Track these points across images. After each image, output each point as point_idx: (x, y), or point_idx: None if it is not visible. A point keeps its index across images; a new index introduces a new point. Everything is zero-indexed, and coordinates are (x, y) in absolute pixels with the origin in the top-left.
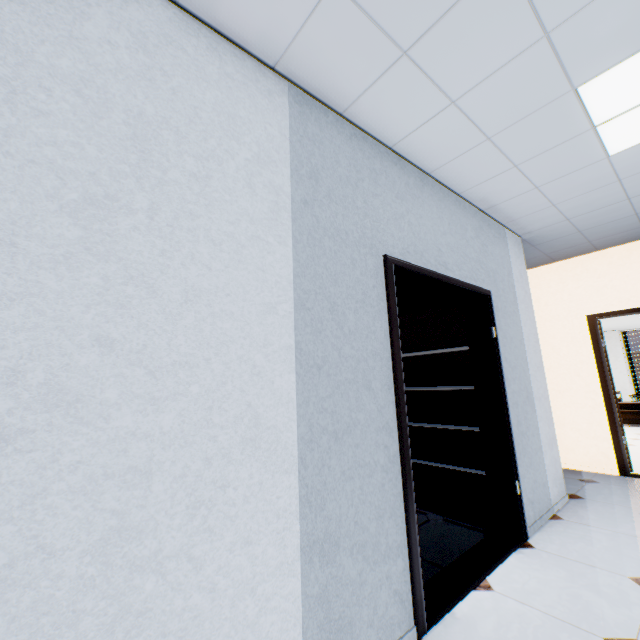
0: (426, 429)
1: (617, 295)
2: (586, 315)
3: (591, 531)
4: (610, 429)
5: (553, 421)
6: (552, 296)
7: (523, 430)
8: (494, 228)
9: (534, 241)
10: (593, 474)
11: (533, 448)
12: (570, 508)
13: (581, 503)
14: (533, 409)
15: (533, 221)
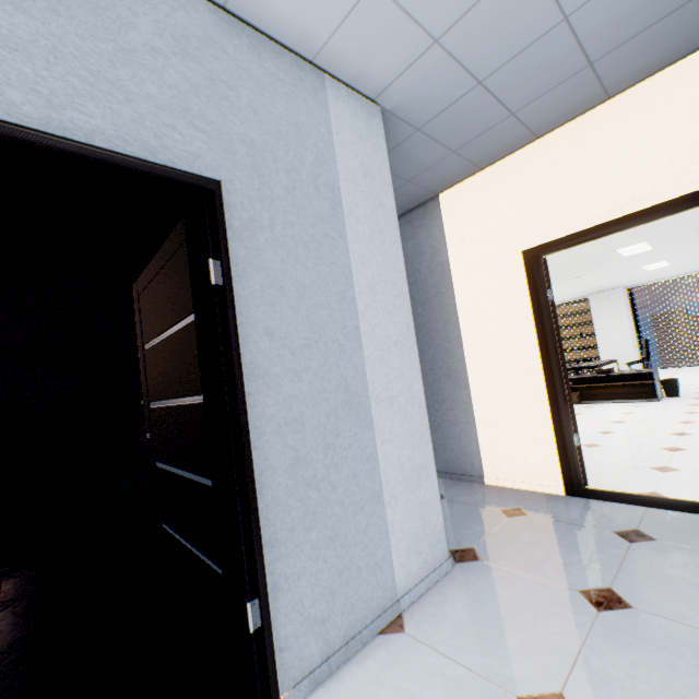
0: (176, 479)
1: (565, 210)
2: (522, 250)
3: (428, 674)
4: (554, 427)
5: (483, 419)
6: (479, 227)
7: (317, 474)
8: (279, 62)
9: (412, 116)
10: (529, 496)
11: (351, 502)
12: (440, 592)
13: (468, 574)
14: (365, 423)
15: (369, 49)
